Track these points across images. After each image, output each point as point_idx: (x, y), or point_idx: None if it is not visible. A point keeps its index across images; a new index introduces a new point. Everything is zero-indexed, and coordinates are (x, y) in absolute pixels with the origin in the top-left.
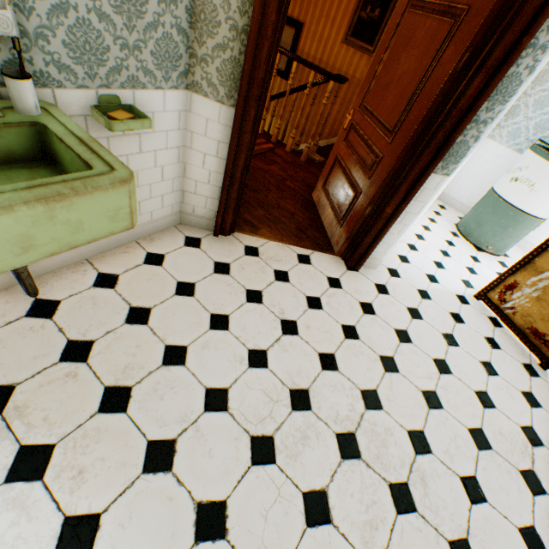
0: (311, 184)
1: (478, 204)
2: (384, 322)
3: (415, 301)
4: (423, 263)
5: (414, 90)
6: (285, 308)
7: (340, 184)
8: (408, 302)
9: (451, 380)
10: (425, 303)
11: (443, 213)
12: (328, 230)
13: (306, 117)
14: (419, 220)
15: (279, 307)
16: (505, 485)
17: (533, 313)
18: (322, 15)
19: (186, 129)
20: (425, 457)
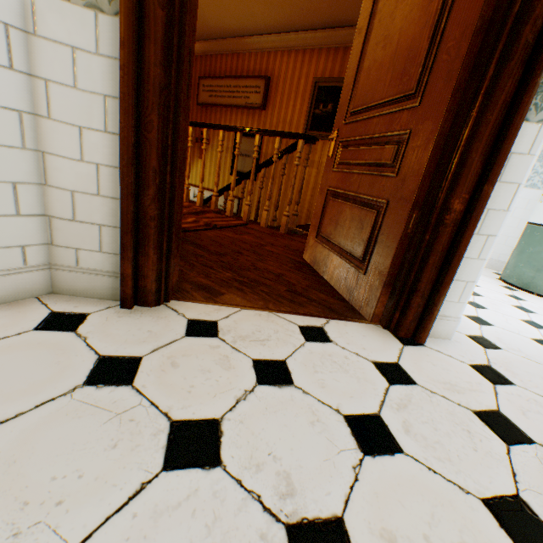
0: (299, 248)
1: (520, 245)
2: None
3: None
4: (511, 323)
5: (436, 19)
6: (294, 468)
7: (342, 216)
8: None
9: None
10: None
11: None
12: (341, 288)
13: (279, 188)
14: None
15: (274, 469)
16: None
17: None
18: (279, 121)
19: (34, 76)
20: None
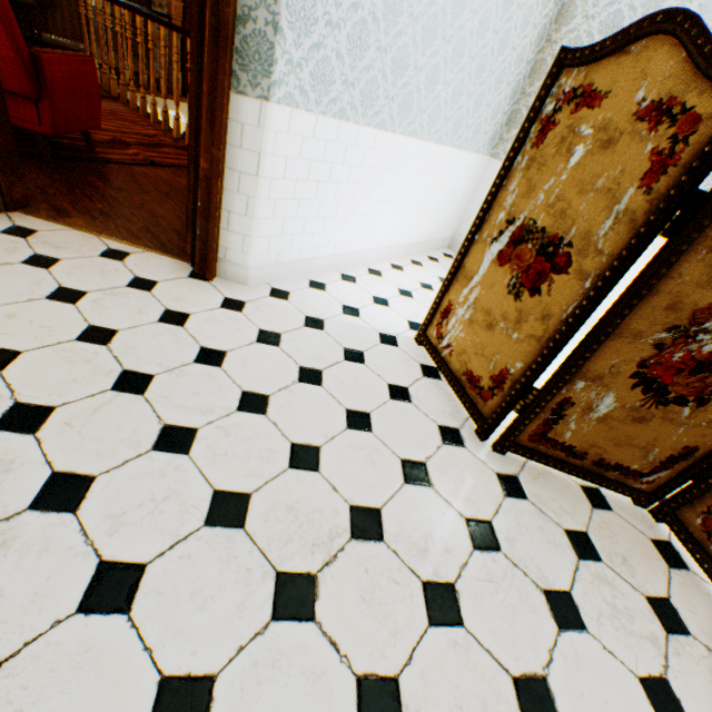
0: None
1: None
2: (190, 337)
3: (288, 326)
4: (351, 295)
5: None
6: None
7: None
8: (272, 325)
9: (255, 422)
10: (306, 331)
11: (444, 260)
12: None
13: None
14: (393, 259)
15: None
16: (215, 591)
17: (467, 347)
18: None
19: None
20: (49, 517)
